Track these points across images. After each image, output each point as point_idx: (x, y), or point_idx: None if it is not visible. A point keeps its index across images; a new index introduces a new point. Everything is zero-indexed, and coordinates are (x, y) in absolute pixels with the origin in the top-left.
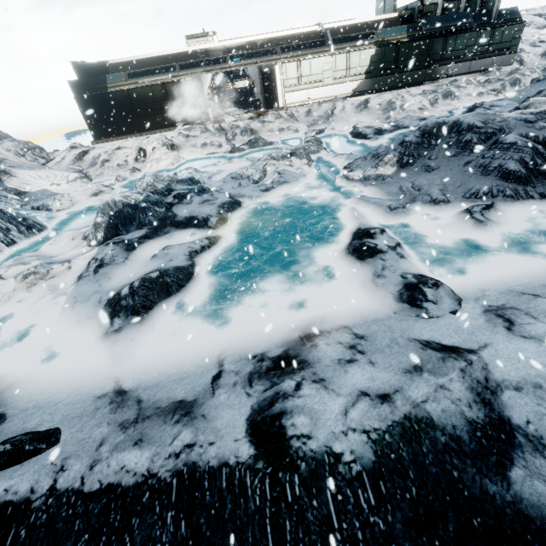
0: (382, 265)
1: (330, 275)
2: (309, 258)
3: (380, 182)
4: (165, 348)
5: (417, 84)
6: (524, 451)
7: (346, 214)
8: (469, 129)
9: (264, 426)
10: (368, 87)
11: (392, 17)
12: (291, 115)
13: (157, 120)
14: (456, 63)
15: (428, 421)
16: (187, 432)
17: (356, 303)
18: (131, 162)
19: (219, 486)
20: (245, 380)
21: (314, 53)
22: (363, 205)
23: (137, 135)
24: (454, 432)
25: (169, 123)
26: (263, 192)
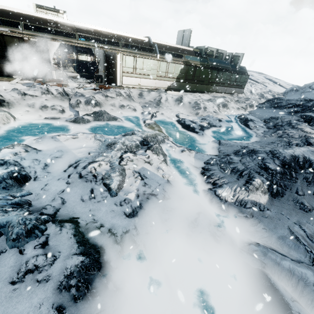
0: None
1: None
2: None
3: (259, 214)
4: None
5: (202, 92)
6: None
7: (271, 300)
8: None
9: None
10: (177, 87)
11: (190, 50)
12: (129, 95)
13: None
14: (221, 86)
15: None
16: None
17: None
18: None
19: None
20: None
21: (146, 55)
22: (276, 270)
23: None
24: None
25: (5, 73)
26: (129, 218)
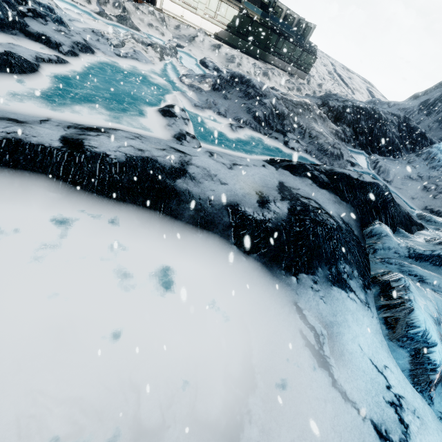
0: (173, 122)
1: (142, 117)
2: (134, 105)
3: (198, 92)
4: (2, 100)
5: (255, 57)
6: (186, 178)
7: (169, 97)
8: (253, 87)
9: (72, 140)
10: (226, 38)
11: None
12: (163, 19)
13: None
14: (279, 59)
15: (155, 160)
16: (17, 128)
17: (151, 132)
18: None
19: (36, 150)
20: (65, 126)
21: None
22: (182, 97)
23: None
24: (164, 166)
25: None
26: (116, 55)
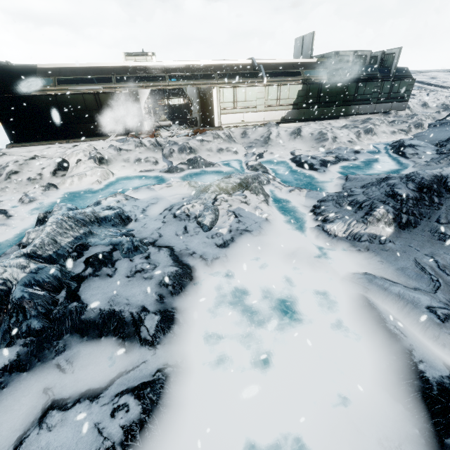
0: None
1: None
2: None
3: (378, 247)
4: None
5: (334, 117)
6: None
7: (365, 316)
8: None
9: None
10: (295, 116)
11: (313, 62)
12: (229, 136)
13: (87, 128)
14: (365, 104)
15: None
16: None
17: None
18: (47, 176)
19: None
20: None
21: (249, 82)
22: (381, 295)
23: (63, 141)
24: None
25: (101, 132)
26: (220, 248)
